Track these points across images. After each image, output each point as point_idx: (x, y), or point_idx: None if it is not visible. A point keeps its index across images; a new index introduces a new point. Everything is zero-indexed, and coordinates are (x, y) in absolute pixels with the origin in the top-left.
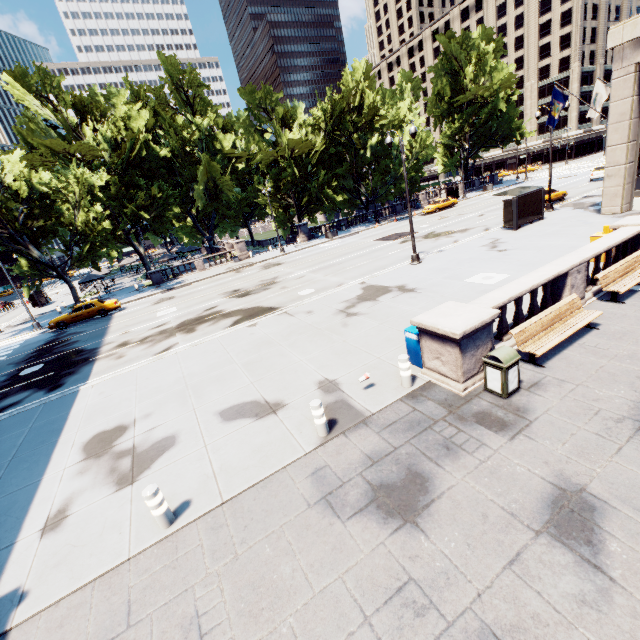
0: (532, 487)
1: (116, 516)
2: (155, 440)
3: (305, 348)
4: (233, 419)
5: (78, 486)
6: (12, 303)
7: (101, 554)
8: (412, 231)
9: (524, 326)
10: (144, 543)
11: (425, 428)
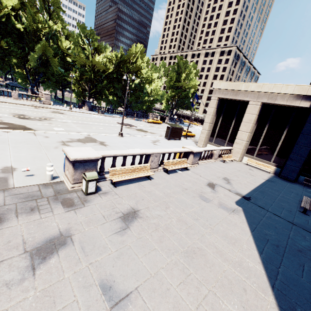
0: (49, 232)
1: None
2: None
3: (21, 150)
4: None
5: None
6: None
7: None
8: (122, 121)
9: (117, 168)
10: None
11: (33, 199)
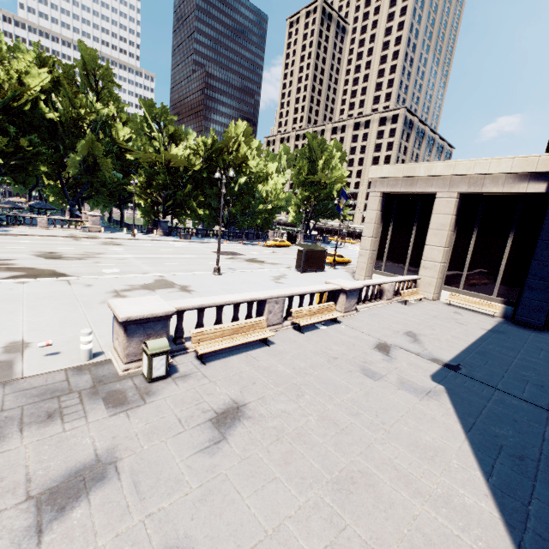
0: (77, 457)
1: None
2: None
3: (42, 312)
4: None
5: None
6: None
7: None
8: (219, 248)
9: (206, 329)
10: None
11: (54, 396)
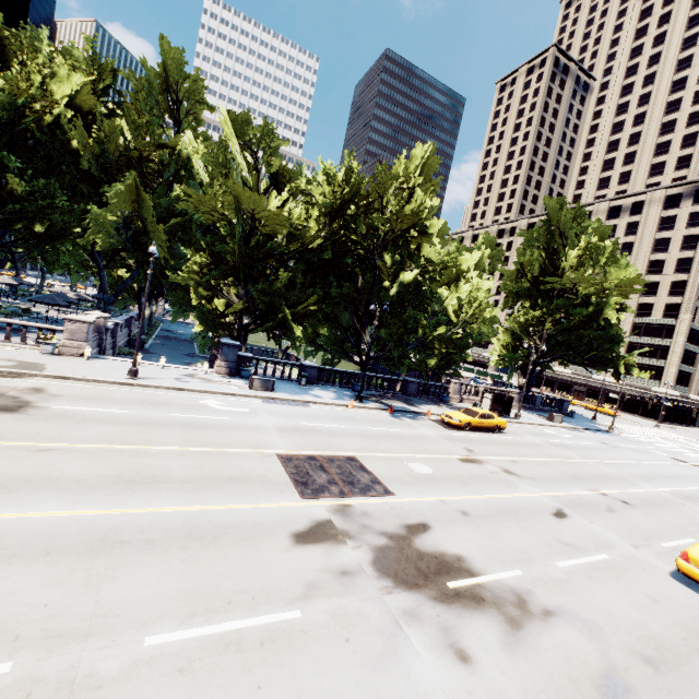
0: None
1: None
2: None
3: None
4: None
5: None
6: None
7: None
8: None
9: None
10: None
11: None
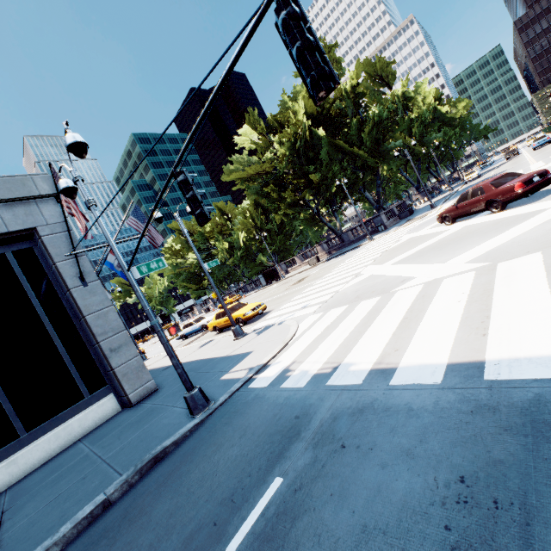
0: None
1: None
2: None
3: None
4: None
5: None
6: None
7: None
8: None
9: None
10: None
11: None
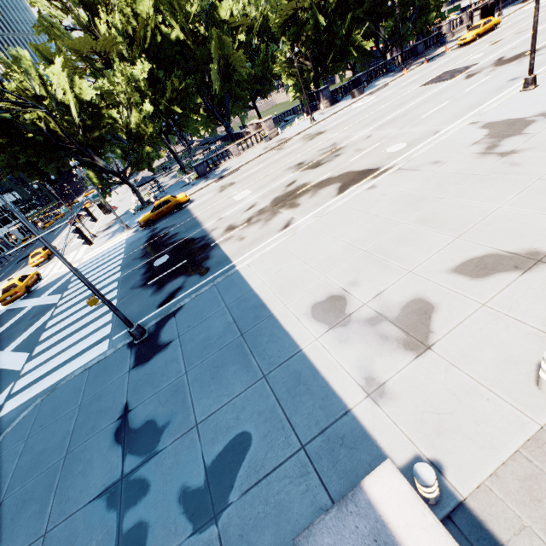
0: None
1: (454, 382)
2: (399, 305)
3: (486, 195)
4: (485, 275)
5: (357, 354)
6: (82, 215)
7: (490, 422)
8: (534, 44)
9: None
10: (543, 410)
11: None
